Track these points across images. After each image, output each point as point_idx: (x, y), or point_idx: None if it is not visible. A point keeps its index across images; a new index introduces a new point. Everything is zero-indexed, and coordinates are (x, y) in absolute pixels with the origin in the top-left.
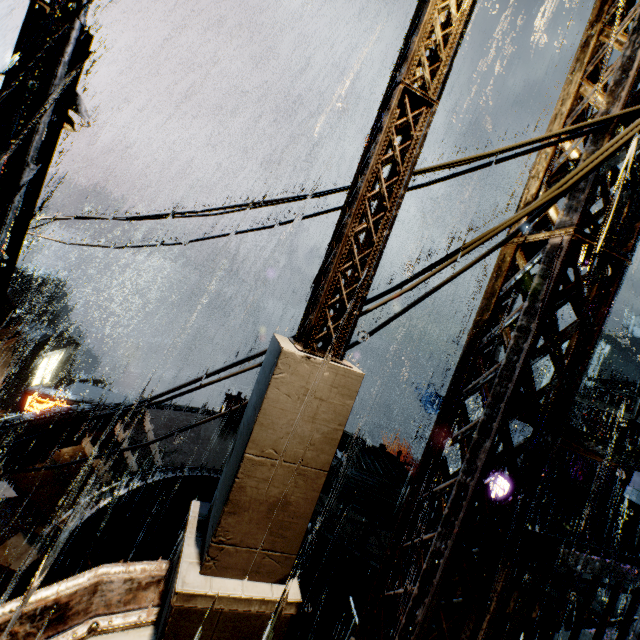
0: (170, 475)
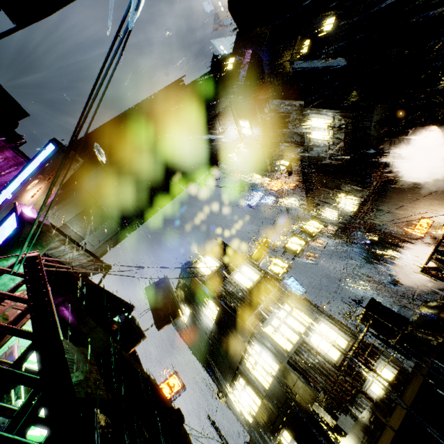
0: None
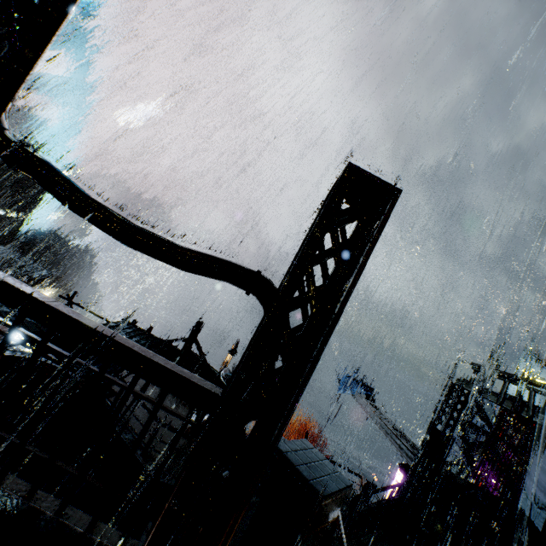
0: (17, 354)
